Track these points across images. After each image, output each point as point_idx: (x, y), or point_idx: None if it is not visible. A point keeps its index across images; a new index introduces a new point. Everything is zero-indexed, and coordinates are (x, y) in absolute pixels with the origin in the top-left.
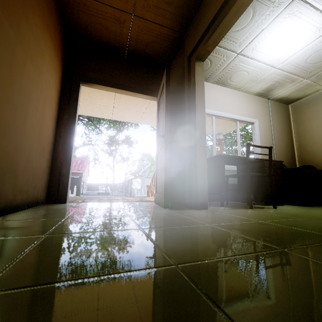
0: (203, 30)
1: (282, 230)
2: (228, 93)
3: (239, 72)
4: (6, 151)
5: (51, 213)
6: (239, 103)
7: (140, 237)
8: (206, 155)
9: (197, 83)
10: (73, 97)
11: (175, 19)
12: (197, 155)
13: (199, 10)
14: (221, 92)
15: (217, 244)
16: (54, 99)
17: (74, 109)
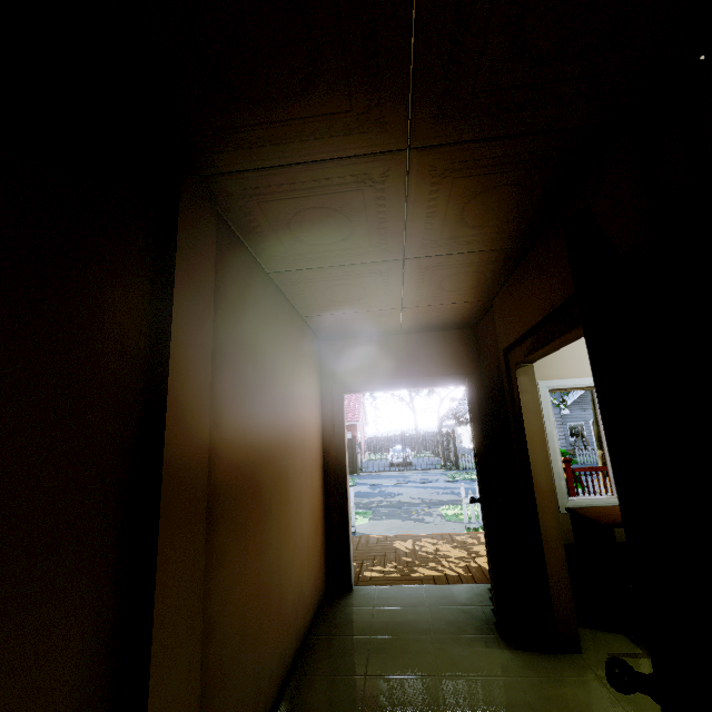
0: (516, 333)
1: None
2: None
3: None
4: (295, 584)
5: (345, 649)
6: None
7: None
8: (562, 547)
9: (525, 410)
10: (338, 422)
11: (469, 295)
12: (545, 549)
13: (506, 288)
14: None
15: None
16: (318, 445)
17: (341, 441)
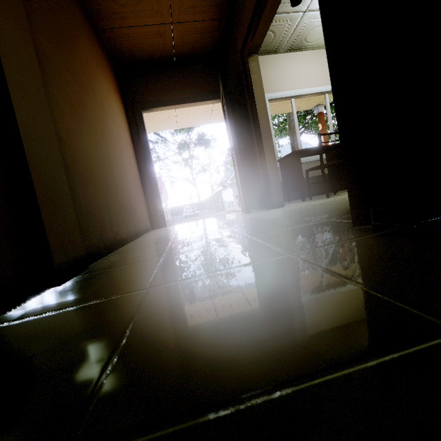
0: (247, 24)
1: (313, 209)
2: (308, 59)
3: (314, 29)
4: (127, 197)
5: (165, 232)
6: (325, 67)
7: (221, 228)
8: (275, 158)
9: (254, 84)
10: (141, 130)
11: (217, 9)
12: (267, 161)
13: None
14: (298, 62)
15: (259, 222)
16: (129, 140)
17: (145, 142)
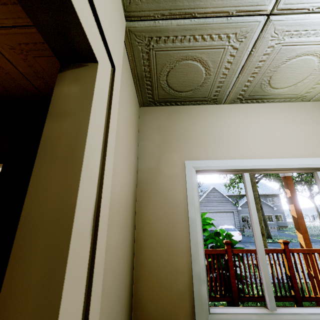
0: None
1: None
2: (274, 114)
3: (289, 63)
4: None
5: None
6: (310, 127)
7: None
8: None
9: (45, 155)
10: None
11: None
12: None
13: None
14: (255, 116)
15: None
16: None
17: None
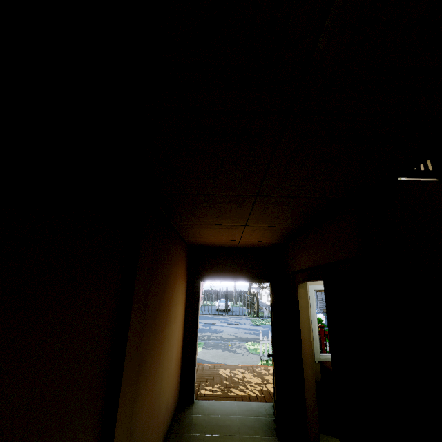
0: (299, 267)
1: None
2: None
3: None
4: (165, 402)
5: None
6: None
7: None
8: (314, 387)
9: (301, 308)
10: (195, 298)
11: (277, 239)
12: (305, 388)
13: (296, 241)
14: None
15: None
16: (183, 312)
17: (196, 310)
